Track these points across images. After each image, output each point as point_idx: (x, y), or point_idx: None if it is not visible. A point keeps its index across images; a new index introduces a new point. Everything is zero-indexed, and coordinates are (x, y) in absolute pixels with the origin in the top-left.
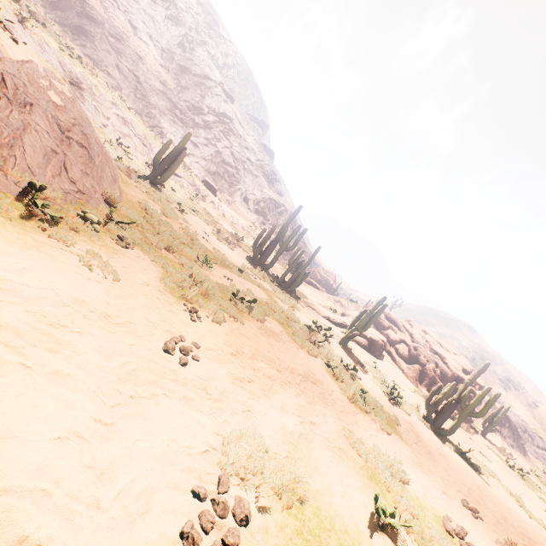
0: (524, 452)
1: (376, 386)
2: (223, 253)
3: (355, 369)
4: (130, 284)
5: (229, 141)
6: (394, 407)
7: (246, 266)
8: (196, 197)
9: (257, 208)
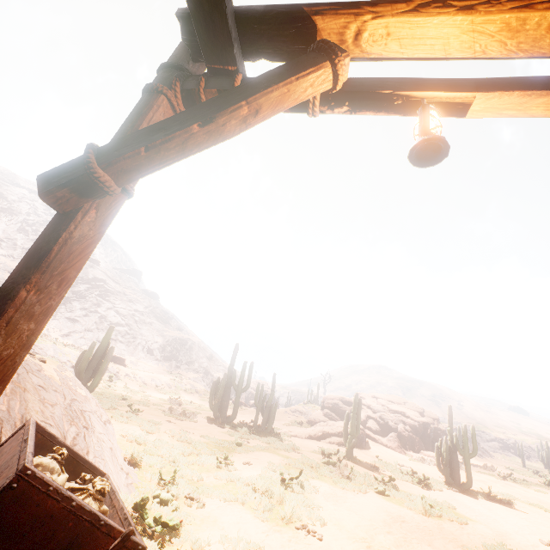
0: (489, 454)
1: (405, 482)
2: (214, 436)
3: (392, 479)
4: (267, 545)
5: (110, 301)
6: (431, 492)
7: (225, 433)
8: (111, 380)
9: (165, 354)
